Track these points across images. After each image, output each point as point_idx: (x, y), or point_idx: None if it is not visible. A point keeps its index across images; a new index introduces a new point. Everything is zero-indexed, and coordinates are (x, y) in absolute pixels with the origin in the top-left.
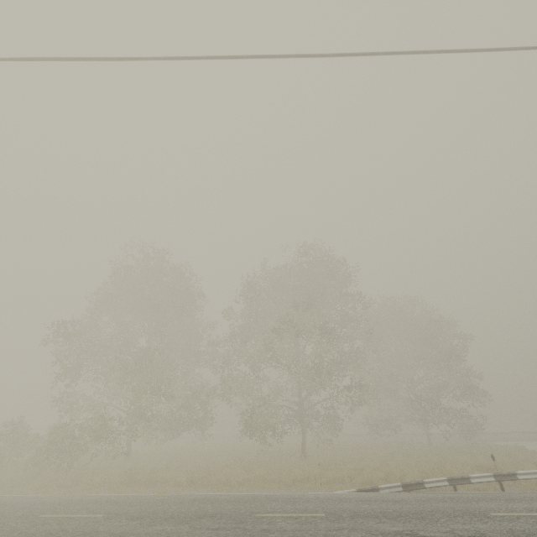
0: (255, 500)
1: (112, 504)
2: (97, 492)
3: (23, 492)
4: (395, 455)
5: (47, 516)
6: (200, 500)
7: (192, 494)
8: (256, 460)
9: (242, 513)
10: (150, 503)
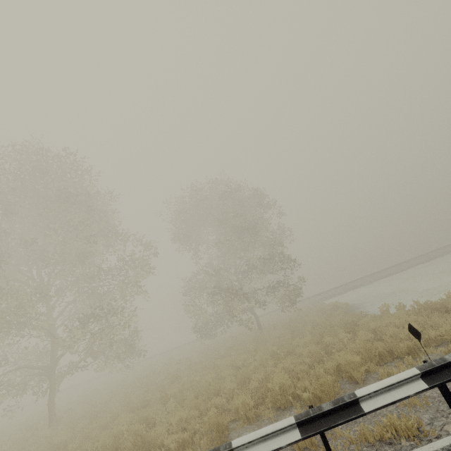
0: None
1: None
2: None
3: None
4: (159, 384)
5: None
6: None
7: None
8: None
9: None
10: None
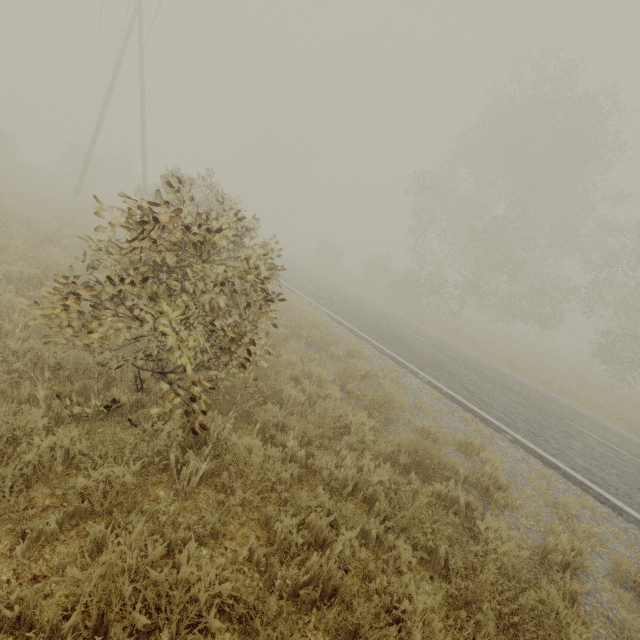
0: (572, 412)
1: (436, 341)
2: (428, 329)
3: (383, 305)
4: None
5: (395, 325)
6: (510, 378)
7: (505, 371)
8: (600, 387)
9: (550, 410)
10: (465, 356)
